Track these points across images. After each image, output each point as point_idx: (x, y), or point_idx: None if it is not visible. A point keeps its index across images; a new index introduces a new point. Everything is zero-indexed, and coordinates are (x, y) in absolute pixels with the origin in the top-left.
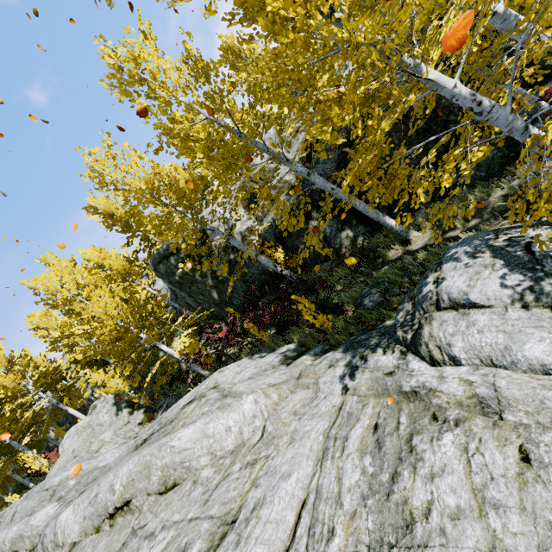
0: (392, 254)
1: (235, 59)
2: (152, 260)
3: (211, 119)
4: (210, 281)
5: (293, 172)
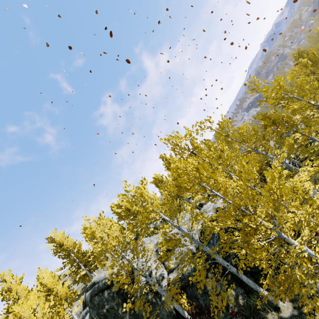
0: (271, 317)
1: (159, 182)
2: (91, 291)
3: (165, 218)
4: (128, 316)
5: (194, 244)
